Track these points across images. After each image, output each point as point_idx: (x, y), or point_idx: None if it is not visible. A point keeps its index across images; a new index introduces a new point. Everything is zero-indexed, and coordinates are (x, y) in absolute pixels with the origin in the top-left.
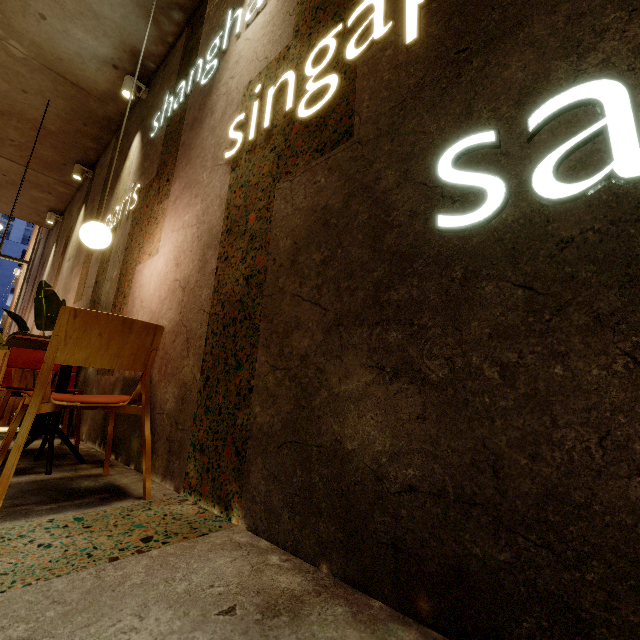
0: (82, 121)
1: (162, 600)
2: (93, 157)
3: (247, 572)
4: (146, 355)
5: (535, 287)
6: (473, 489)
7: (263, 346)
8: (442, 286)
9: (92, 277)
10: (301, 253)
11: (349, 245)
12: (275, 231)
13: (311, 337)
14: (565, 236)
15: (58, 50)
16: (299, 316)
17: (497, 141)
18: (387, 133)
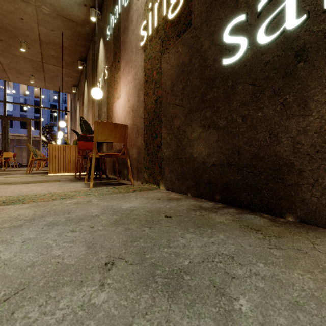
0: (77, 38)
1: (141, 197)
2: (84, 55)
3: (164, 195)
4: (124, 137)
5: (255, 84)
6: (232, 160)
7: (164, 127)
8: (224, 90)
9: (96, 113)
10: (174, 86)
11: (192, 79)
12: (164, 78)
13: (180, 120)
14: (267, 60)
15: (61, 4)
16: (176, 112)
17: (245, 19)
18: (205, 21)
